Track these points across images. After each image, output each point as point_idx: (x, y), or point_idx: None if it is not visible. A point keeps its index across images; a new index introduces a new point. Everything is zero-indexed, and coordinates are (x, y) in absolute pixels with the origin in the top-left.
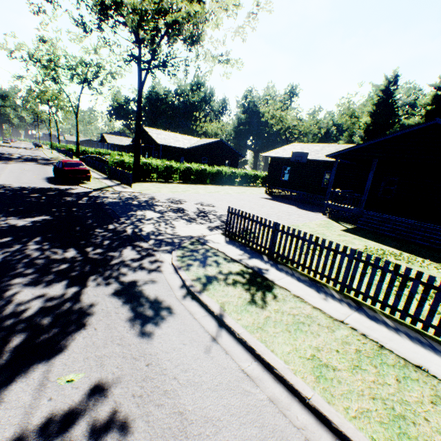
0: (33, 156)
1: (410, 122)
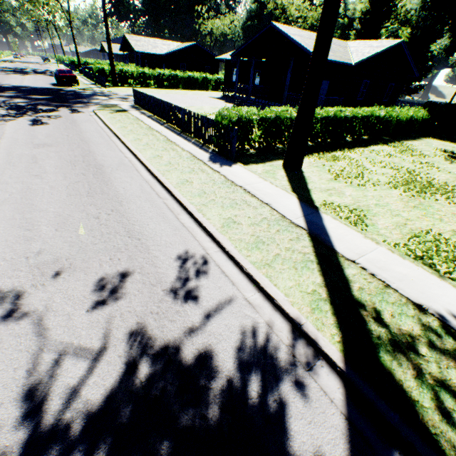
0: (42, 70)
1: (412, 7)
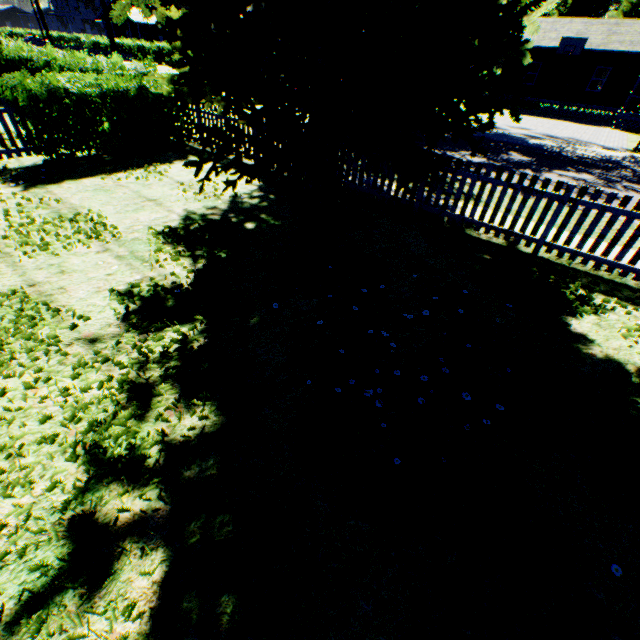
0: None
1: None
